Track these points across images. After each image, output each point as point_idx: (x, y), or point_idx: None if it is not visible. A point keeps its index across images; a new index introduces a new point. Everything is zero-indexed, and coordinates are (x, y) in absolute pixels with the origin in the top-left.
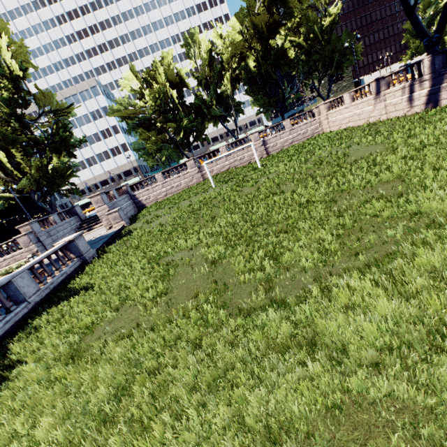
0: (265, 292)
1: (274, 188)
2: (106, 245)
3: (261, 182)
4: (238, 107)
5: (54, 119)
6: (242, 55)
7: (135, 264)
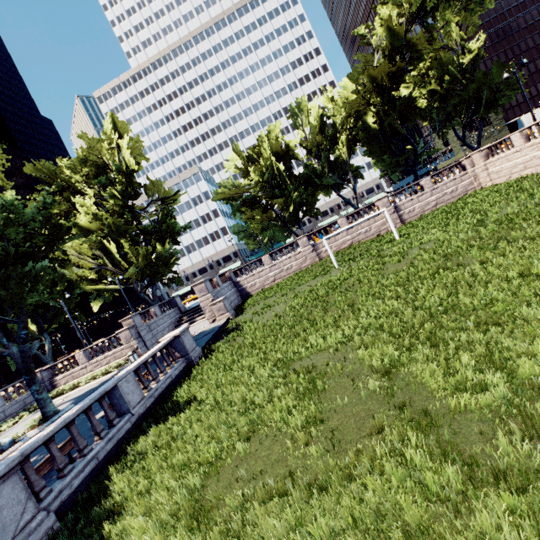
0: (521, 437)
1: (440, 262)
2: (211, 342)
3: (413, 256)
4: (356, 173)
5: (160, 207)
6: (358, 114)
7: (259, 369)
